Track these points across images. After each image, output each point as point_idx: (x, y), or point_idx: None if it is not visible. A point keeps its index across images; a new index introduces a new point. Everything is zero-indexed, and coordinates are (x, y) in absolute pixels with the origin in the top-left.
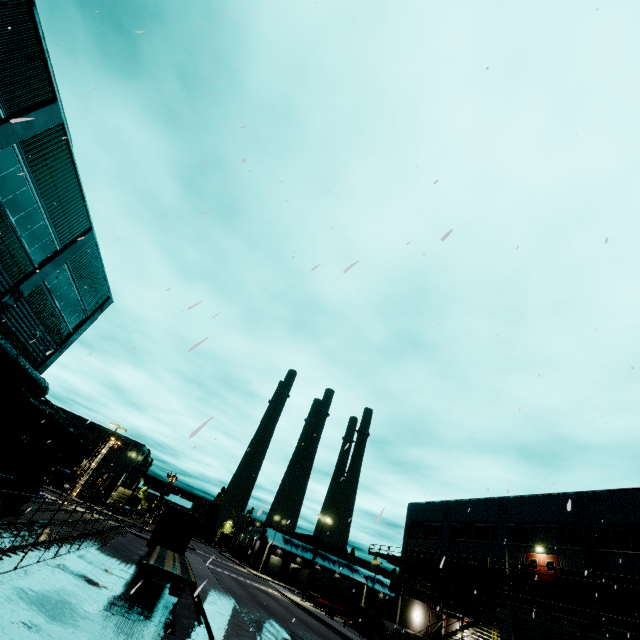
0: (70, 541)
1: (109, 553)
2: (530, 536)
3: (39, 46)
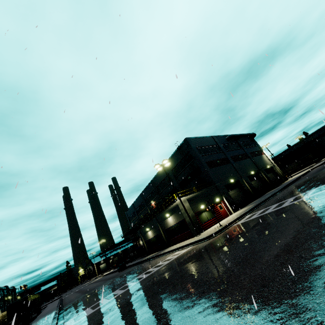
0: None
1: None
2: (150, 200)
3: None
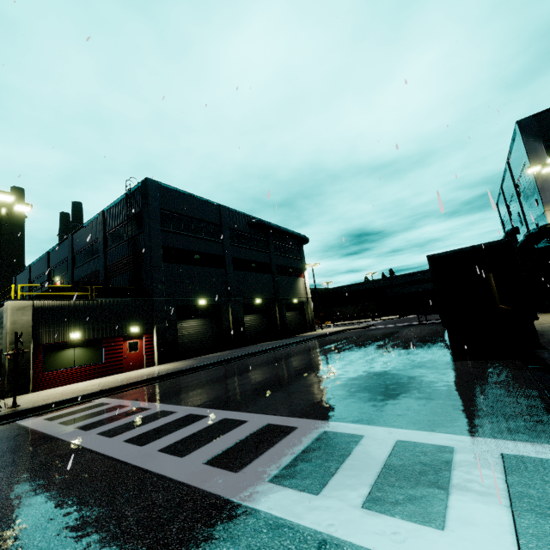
0: None
1: None
2: (57, 273)
3: None
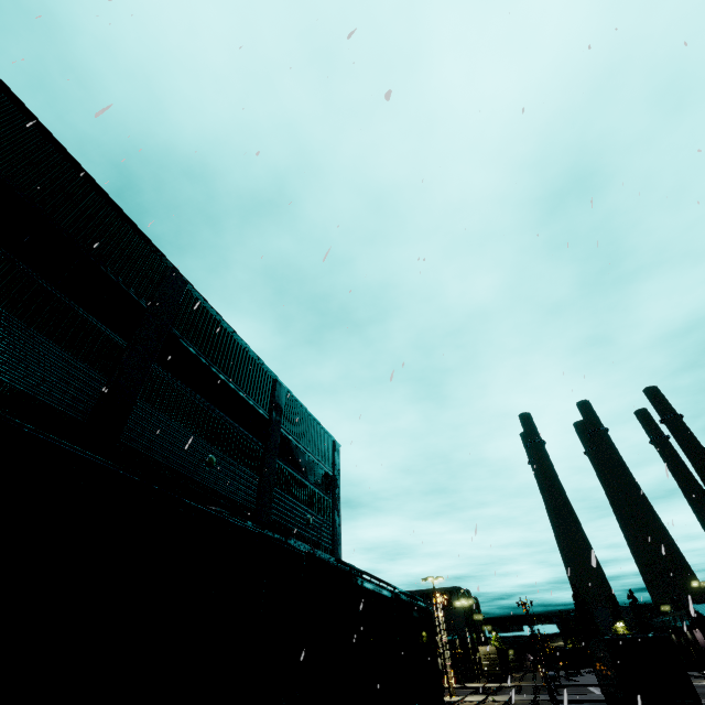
0: None
1: None
2: None
3: (126, 223)
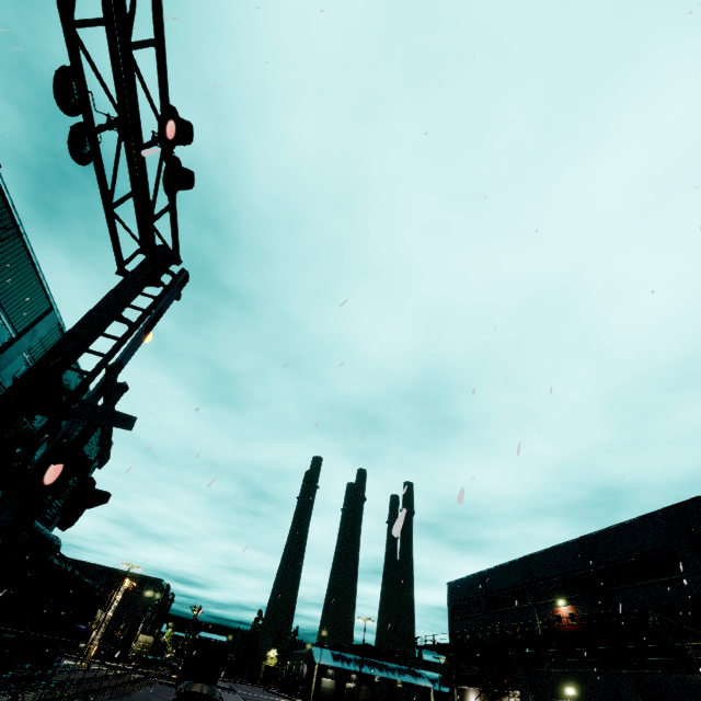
0: (101, 692)
1: (139, 700)
2: (552, 591)
3: (38, 279)
